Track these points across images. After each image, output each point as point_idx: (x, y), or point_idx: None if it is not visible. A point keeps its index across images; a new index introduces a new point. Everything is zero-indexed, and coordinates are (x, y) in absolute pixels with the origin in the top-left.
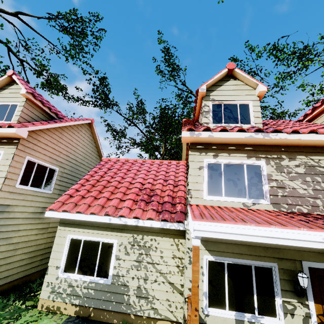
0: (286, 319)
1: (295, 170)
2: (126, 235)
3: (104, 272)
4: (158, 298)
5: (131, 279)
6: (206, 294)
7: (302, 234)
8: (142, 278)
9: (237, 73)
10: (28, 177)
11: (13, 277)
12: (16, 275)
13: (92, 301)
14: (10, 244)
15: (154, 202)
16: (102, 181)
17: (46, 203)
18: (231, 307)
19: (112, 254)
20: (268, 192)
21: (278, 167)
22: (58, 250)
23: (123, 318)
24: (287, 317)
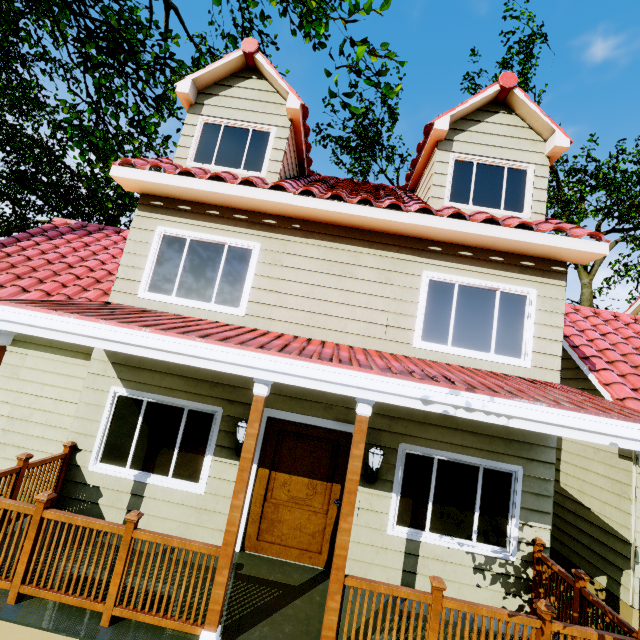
0: None
1: None
2: None
3: None
4: None
5: None
6: None
7: None
8: None
9: None
10: None
11: None
12: None
13: None
14: None
15: None
16: None
17: None
18: None
19: None
20: None
21: None
22: None
23: None
24: None
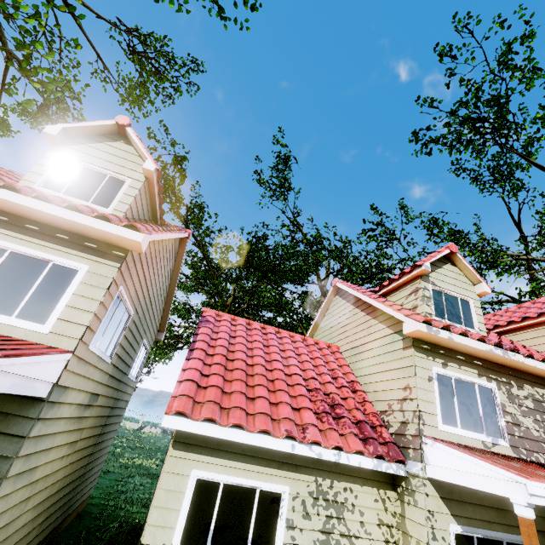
0: None
1: (525, 403)
2: (305, 477)
3: None
4: None
5: None
6: None
7: None
8: None
9: (459, 259)
10: (103, 327)
11: None
12: None
13: None
14: (28, 485)
15: (346, 419)
16: (236, 362)
17: (97, 385)
18: None
19: (279, 517)
20: (505, 429)
21: (509, 395)
22: (170, 505)
23: None
24: None
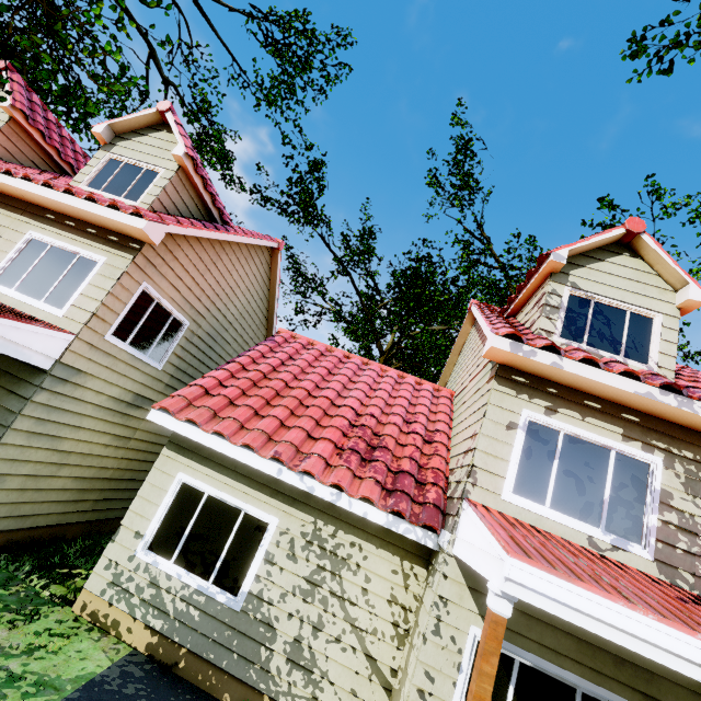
0: None
1: None
2: (302, 515)
3: (231, 580)
4: (334, 682)
5: (286, 617)
6: None
7: None
8: (311, 622)
9: (646, 244)
10: (132, 324)
11: (37, 521)
12: (44, 518)
13: (190, 635)
14: (55, 451)
15: (380, 463)
16: (273, 381)
17: (144, 387)
18: None
19: (260, 547)
20: (655, 532)
21: (691, 482)
22: (151, 498)
23: (245, 697)
24: None
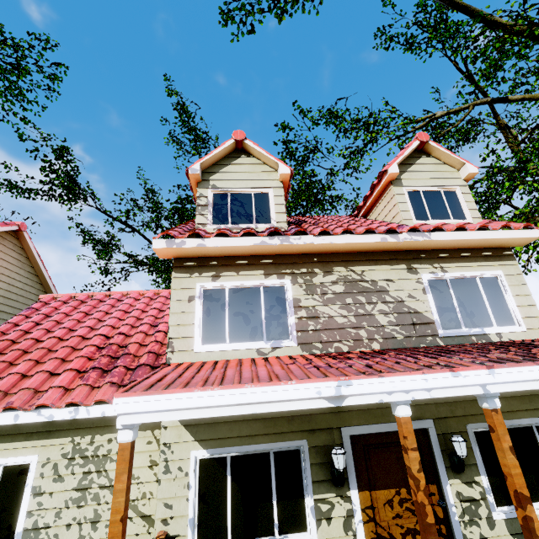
0: (320, 529)
1: (332, 290)
2: (59, 441)
3: (4, 530)
4: None
5: (64, 529)
6: (193, 522)
7: (289, 390)
8: (88, 520)
9: (249, 146)
10: None
11: None
12: None
13: None
14: None
15: (119, 368)
16: (21, 342)
17: None
18: (236, 534)
19: (26, 487)
20: (295, 327)
21: (309, 286)
22: None
23: None
24: (322, 525)
